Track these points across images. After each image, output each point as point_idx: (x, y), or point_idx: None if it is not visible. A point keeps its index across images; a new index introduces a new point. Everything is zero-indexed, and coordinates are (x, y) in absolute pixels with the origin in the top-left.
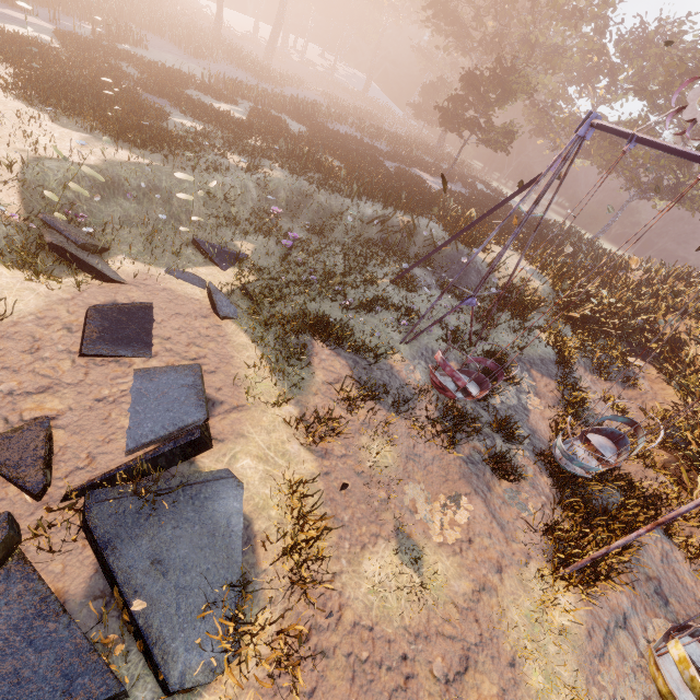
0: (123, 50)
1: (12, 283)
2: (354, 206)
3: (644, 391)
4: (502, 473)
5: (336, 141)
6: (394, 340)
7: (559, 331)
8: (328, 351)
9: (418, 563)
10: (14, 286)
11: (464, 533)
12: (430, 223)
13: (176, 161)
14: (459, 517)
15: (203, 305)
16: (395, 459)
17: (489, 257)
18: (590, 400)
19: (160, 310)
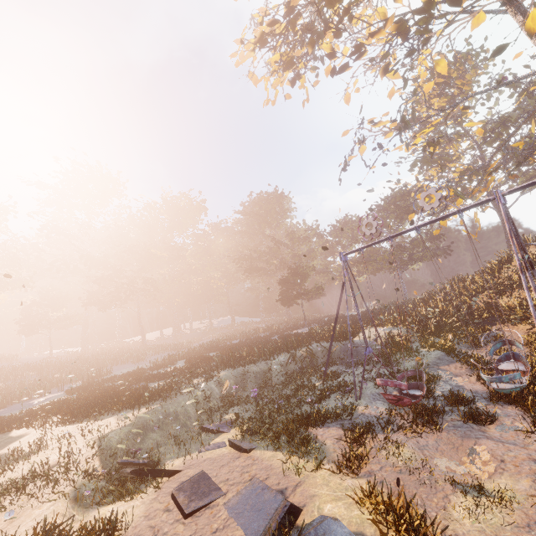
0: (104, 379)
1: (118, 510)
2: (273, 360)
3: (509, 336)
4: (483, 423)
5: (238, 346)
6: (351, 402)
7: (432, 342)
8: (321, 429)
9: (486, 493)
10: (120, 510)
11: (495, 461)
12: (317, 344)
13: (169, 398)
14: (484, 457)
15: (233, 453)
16: (413, 452)
17: (361, 336)
18: (488, 360)
19: (210, 470)
